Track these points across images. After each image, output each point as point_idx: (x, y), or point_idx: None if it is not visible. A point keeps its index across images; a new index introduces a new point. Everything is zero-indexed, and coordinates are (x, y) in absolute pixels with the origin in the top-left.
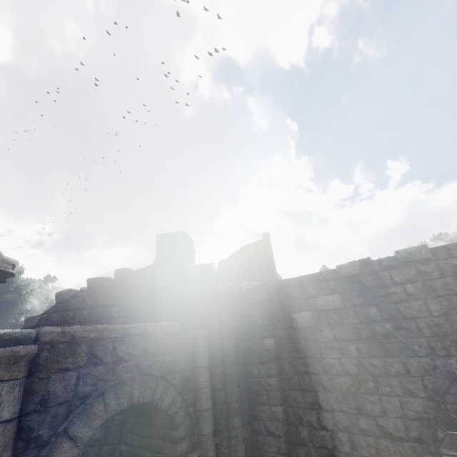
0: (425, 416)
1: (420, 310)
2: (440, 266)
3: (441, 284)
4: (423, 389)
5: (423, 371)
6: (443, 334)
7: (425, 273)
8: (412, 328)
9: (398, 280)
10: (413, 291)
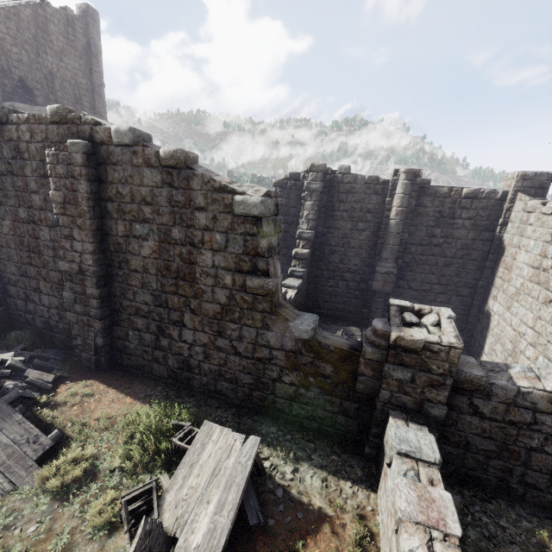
0: None
1: None
2: None
3: None
4: None
5: None
6: None
7: None
8: None
9: None
10: None
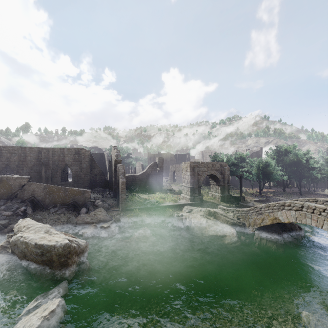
0: (0, 170)
1: (6, 155)
2: (13, 149)
3: (12, 152)
4: (1, 166)
5: (2, 164)
6: (8, 159)
7: (10, 150)
8: (4, 158)
9: (5, 150)
10: (7, 152)
